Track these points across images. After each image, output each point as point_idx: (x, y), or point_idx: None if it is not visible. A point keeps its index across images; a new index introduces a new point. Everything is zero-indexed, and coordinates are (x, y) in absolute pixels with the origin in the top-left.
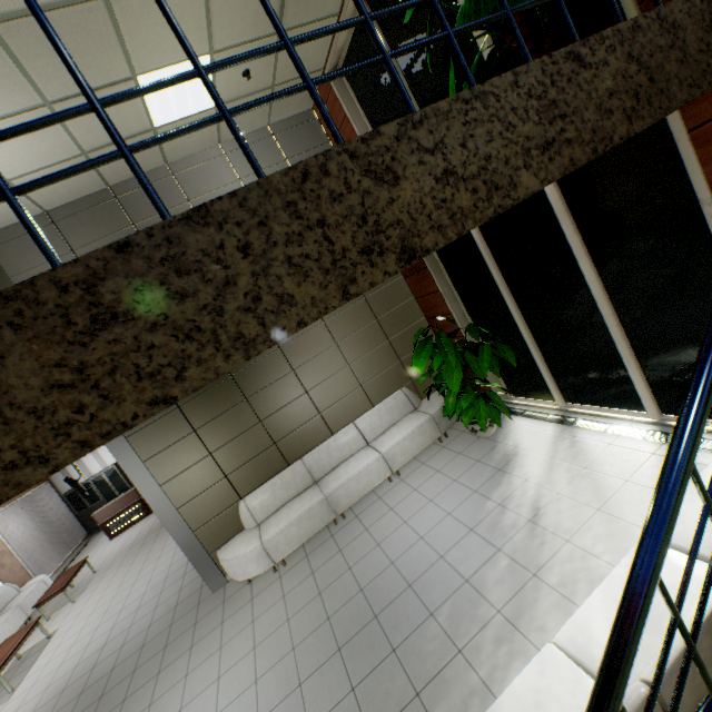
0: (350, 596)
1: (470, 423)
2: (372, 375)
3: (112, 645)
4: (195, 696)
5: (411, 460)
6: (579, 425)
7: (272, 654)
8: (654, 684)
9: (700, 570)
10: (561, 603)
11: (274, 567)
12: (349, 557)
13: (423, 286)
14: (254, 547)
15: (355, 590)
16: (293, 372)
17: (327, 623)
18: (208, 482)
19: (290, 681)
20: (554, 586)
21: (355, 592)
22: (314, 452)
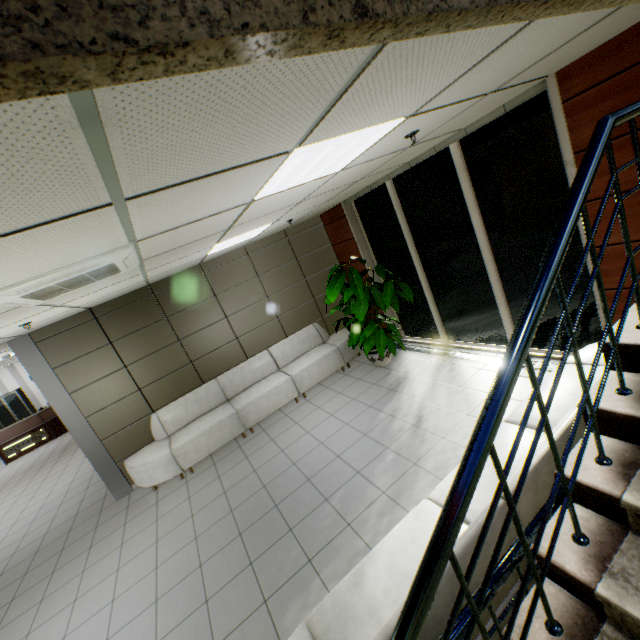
0: (254, 492)
1: (370, 353)
2: (288, 309)
3: (2, 555)
4: (91, 588)
5: (316, 385)
6: (457, 356)
7: (174, 545)
8: (517, 438)
9: (542, 438)
10: (434, 482)
11: (181, 474)
12: (255, 462)
13: (340, 234)
14: (163, 455)
15: (258, 487)
16: (215, 297)
17: (230, 515)
18: (121, 393)
19: (191, 564)
20: (430, 471)
21: (258, 488)
22: (228, 373)
